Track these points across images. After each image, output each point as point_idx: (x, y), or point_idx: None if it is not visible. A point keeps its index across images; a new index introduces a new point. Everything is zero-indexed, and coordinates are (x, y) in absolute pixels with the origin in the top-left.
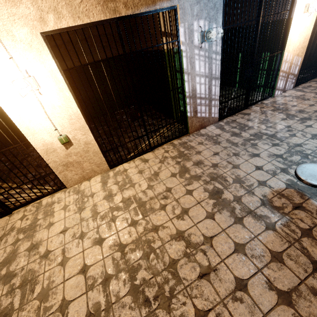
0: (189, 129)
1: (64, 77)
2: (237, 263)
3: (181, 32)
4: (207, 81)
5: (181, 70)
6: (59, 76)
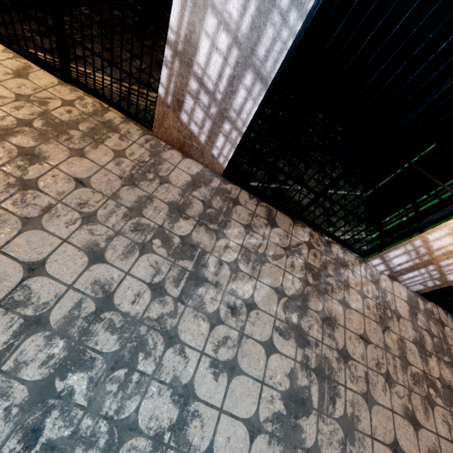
0: (155, 124)
1: None
2: None
3: None
4: (233, 58)
5: None
6: None
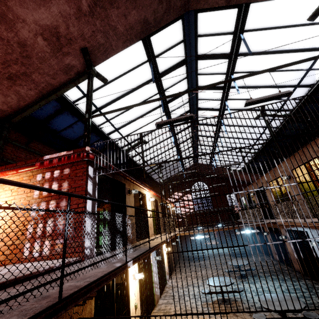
0: (155, 302)
1: (138, 273)
2: (213, 318)
3: (151, 257)
4: (156, 275)
5: (151, 271)
6: (137, 273)
